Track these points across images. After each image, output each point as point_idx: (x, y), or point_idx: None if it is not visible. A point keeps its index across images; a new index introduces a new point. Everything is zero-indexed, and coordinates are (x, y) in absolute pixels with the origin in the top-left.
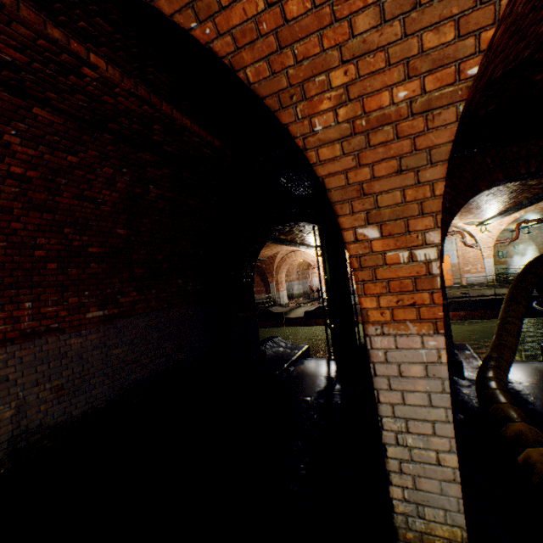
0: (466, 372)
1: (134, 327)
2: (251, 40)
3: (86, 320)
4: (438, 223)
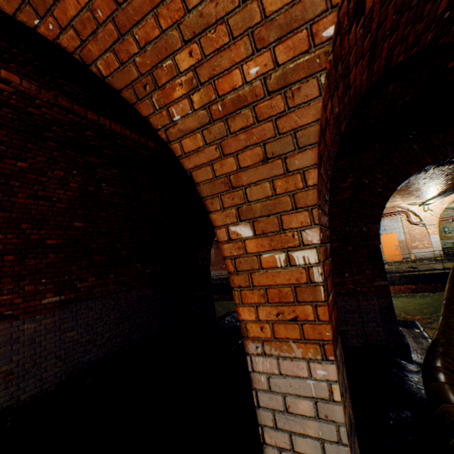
0: (415, 354)
1: (91, 309)
2: (92, 30)
3: (41, 305)
4: (315, 219)
